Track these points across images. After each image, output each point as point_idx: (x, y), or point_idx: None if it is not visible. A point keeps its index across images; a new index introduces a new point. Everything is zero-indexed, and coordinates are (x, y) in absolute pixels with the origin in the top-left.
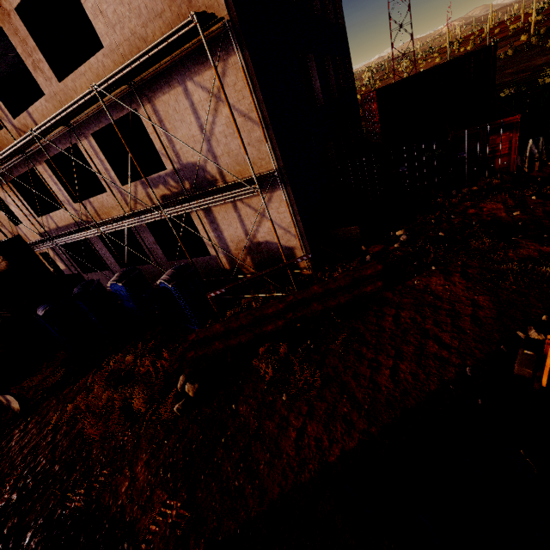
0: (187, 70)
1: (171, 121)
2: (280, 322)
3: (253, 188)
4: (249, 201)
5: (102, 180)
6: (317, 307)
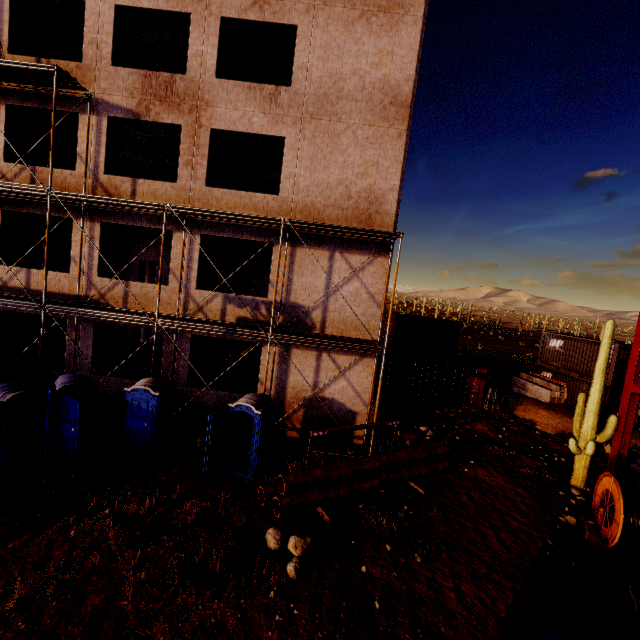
0: (342, 246)
1: (302, 267)
2: (376, 481)
3: (381, 349)
4: (336, 356)
5: (173, 273)
6: (405, 473)
